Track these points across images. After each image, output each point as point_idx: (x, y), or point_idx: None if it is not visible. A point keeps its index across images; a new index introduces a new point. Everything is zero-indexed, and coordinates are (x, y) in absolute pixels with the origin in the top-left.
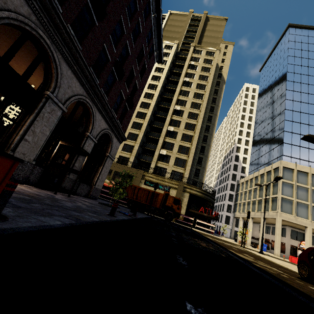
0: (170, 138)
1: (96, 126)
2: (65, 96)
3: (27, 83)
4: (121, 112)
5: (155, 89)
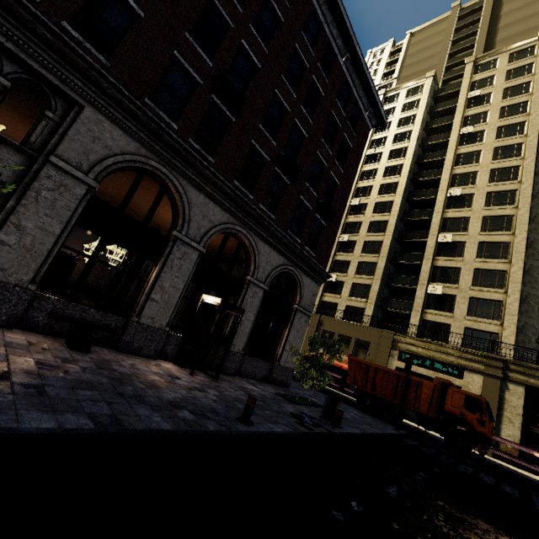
0: (446, 258)
1: (262, 263)
2: (200, 232)
3: (149, 228)
4: (309, 231)
5: (399, 173)
